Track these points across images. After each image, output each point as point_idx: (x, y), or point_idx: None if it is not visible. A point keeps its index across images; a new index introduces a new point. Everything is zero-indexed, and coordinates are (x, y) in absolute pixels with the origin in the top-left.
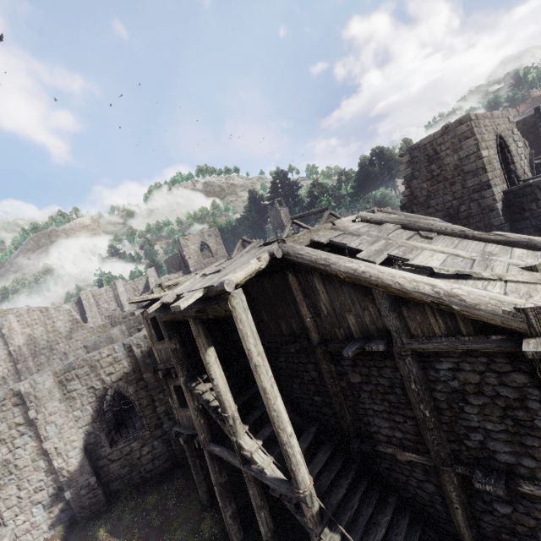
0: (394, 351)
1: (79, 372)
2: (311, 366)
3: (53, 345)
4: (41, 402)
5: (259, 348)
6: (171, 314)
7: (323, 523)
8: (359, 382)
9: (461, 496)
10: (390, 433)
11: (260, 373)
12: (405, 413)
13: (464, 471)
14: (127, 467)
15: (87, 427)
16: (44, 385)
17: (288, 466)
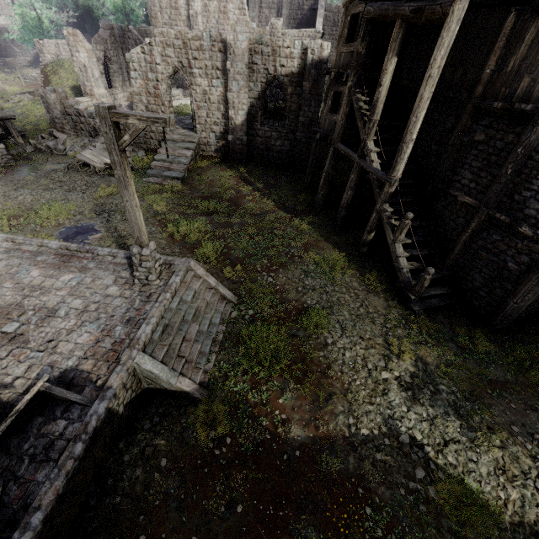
0: (533, 118)
1: (264, 49)
2: (451, 119)
3: (220, 29)
4: (235, 59)
5: (442, 63)
6: (382, 10)
7: (389, 200)
8: (479, 141)
9: (477, 227)
10: (467, 183)
11: (428, 83)
12: (491, 171)
13: (494, 214)
14: (264, 146)
15: (253, 100)
16: (241, 44)
17: (396, 158)
